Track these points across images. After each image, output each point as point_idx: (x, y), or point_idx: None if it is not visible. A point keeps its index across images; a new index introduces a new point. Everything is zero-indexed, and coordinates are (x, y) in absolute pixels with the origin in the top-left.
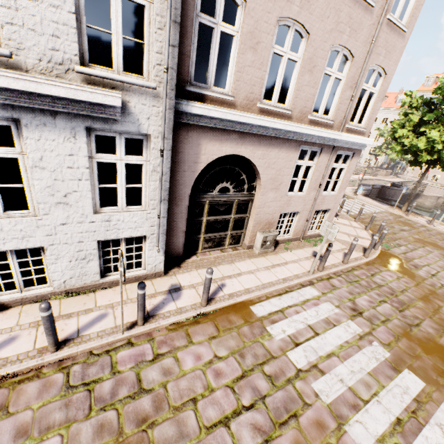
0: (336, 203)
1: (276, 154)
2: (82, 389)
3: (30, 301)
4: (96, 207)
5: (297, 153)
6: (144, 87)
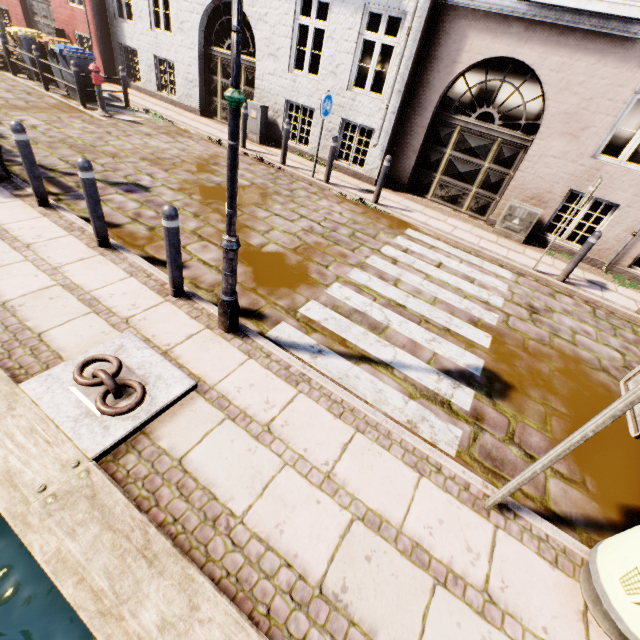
0: None
1: (589, 67)
2: (274, 177)
3: (296, 153)
4: (351, 84)
5: None
6: None
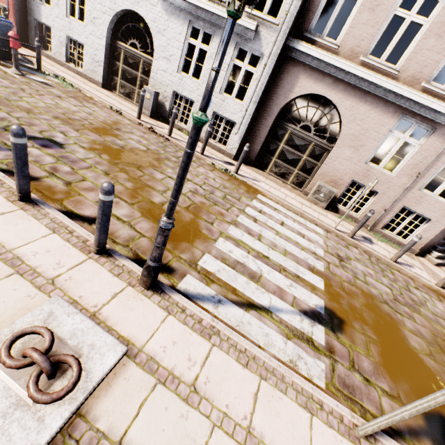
0: (444, 217)
1: (366, 111)
2: (163, 145)
3: (177, 128)
4: (222, 90)
5: (394, 120)
6: (272, 23)
